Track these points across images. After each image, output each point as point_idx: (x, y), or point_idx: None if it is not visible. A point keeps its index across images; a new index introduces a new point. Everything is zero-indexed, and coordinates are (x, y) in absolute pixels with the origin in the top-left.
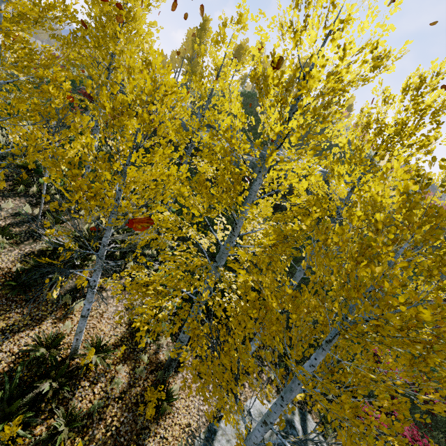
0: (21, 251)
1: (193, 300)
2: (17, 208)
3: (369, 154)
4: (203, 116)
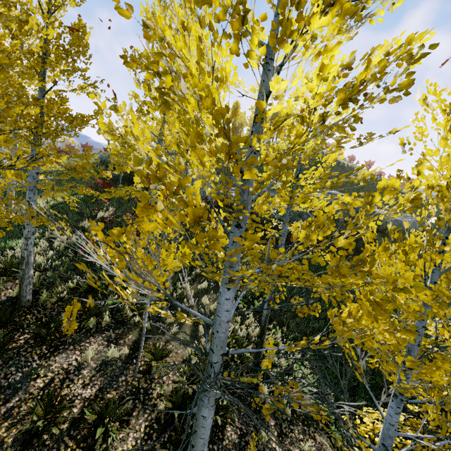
0: (136, 434)
1: (354, 415)
2: (99, 356)
3: (374, 175)
4: (297, 177)
